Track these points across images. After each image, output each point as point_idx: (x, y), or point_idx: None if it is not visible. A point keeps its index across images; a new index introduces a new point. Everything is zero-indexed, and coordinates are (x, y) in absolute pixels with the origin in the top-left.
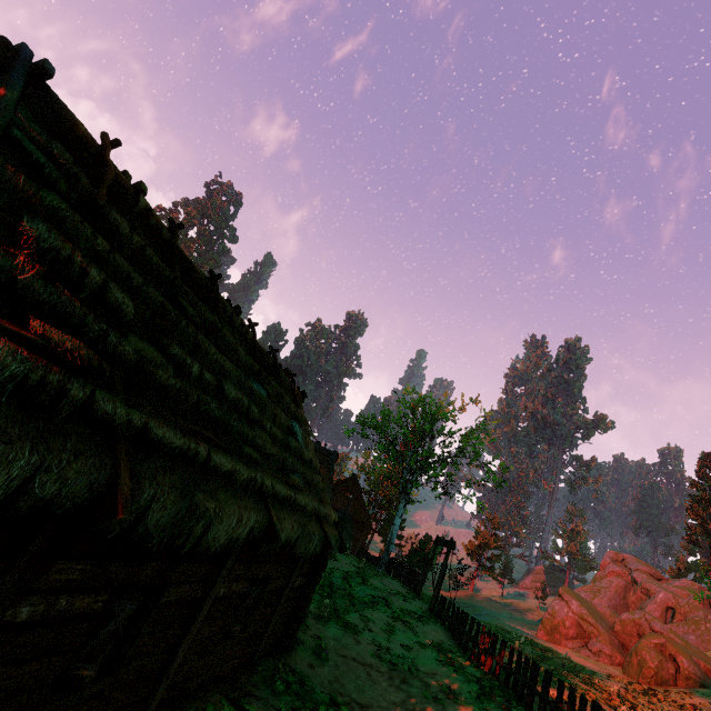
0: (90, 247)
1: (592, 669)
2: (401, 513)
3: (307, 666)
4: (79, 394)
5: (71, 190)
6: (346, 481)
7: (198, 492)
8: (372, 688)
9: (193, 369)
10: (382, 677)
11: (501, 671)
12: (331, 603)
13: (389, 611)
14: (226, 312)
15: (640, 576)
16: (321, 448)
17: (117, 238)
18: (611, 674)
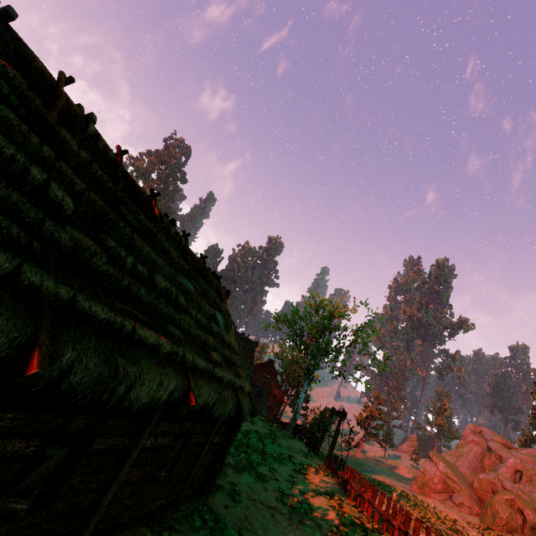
0: (36, 153)
1: (455, 517)
2: (305, 389)
3: (222, 506)
4: (5, 265)
5: (23, 107)
6: (264, 364)
7: (120, 358)
8: (275, 526)
9: (127, 261)
10: (283, 517)
11: (380, 517)
12: (247, 457)
13: (292, 465)
14: (163, 223)
15: (494, 444)
16: (245, 338)
17: (66, 152)
18: (470, 522)
